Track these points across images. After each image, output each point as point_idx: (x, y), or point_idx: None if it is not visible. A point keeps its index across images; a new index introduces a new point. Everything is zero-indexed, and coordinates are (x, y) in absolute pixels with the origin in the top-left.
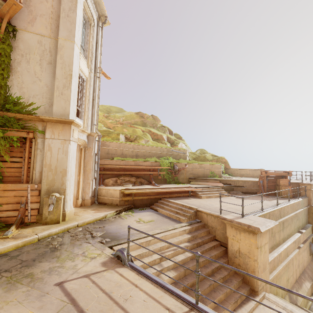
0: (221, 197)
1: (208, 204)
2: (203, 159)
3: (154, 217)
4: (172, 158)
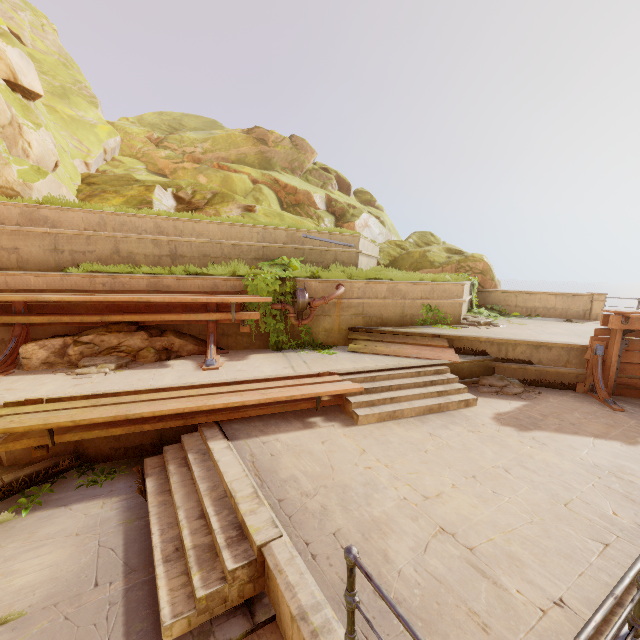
0: (440, 415)
1: (353, 485)
2: (419, 261)
3: (72, 565)
4: (309, 261)
